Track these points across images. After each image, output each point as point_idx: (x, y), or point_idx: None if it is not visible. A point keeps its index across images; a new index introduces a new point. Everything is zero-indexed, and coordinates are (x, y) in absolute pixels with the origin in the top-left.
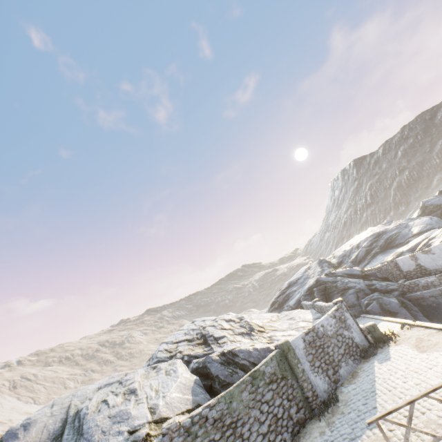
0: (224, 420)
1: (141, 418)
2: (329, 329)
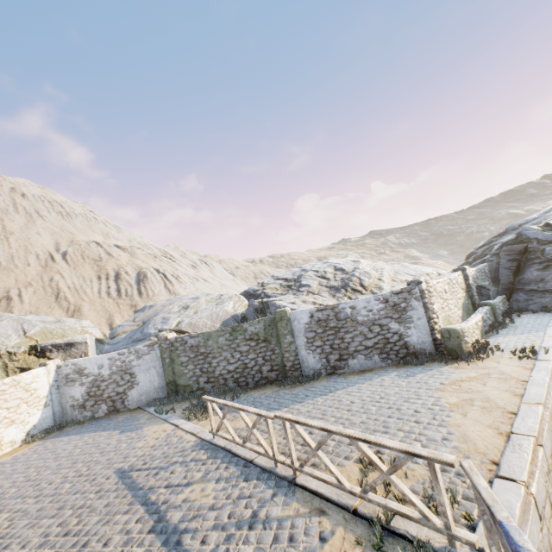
0: (199, 349)
1: (169, 325)
2: (362, 314)
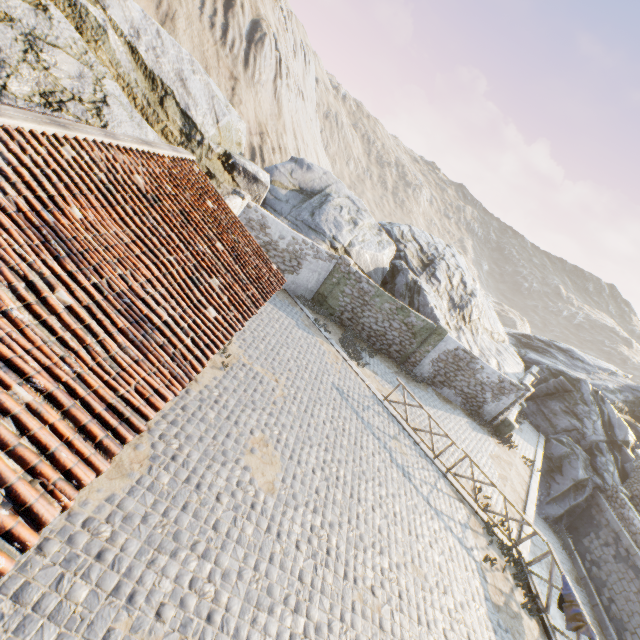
0: (365, 296)
1: (343, 239)
2: (482, 375)
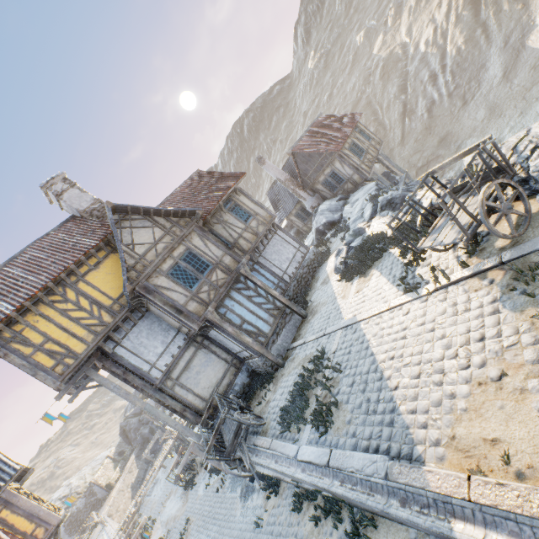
0: None
1: None
2: (81, 506)
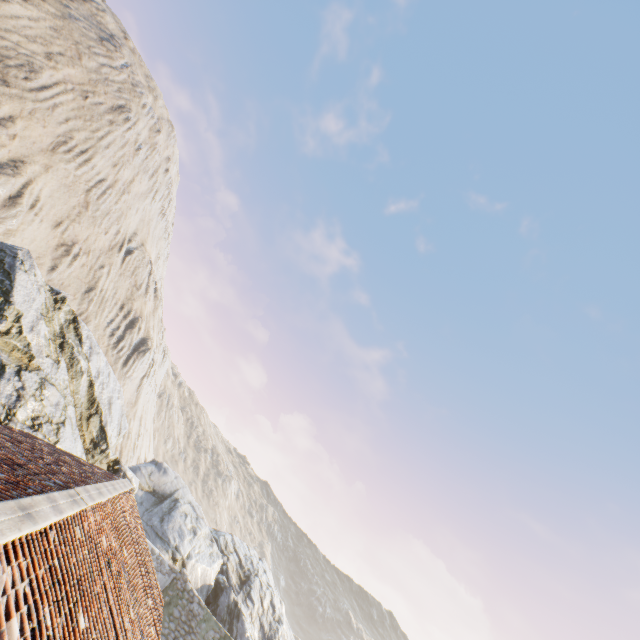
0: (193, 619)
1: (184, 550)
2: None
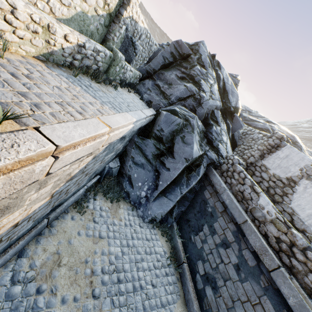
0: None
1: None
2: None
